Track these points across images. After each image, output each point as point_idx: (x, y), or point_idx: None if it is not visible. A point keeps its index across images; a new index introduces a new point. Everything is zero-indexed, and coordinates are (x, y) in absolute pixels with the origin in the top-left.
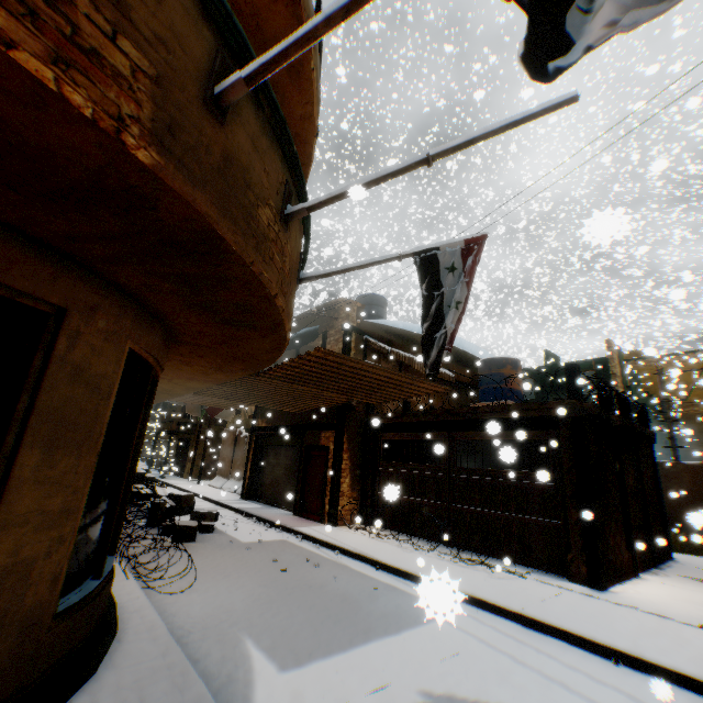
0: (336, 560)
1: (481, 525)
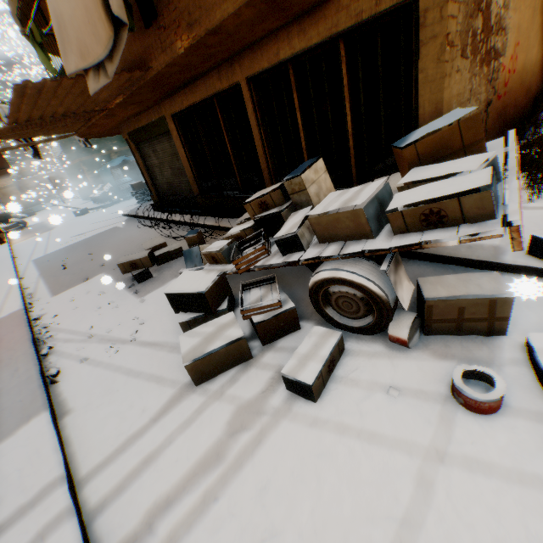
0: (42, 278)
1: None
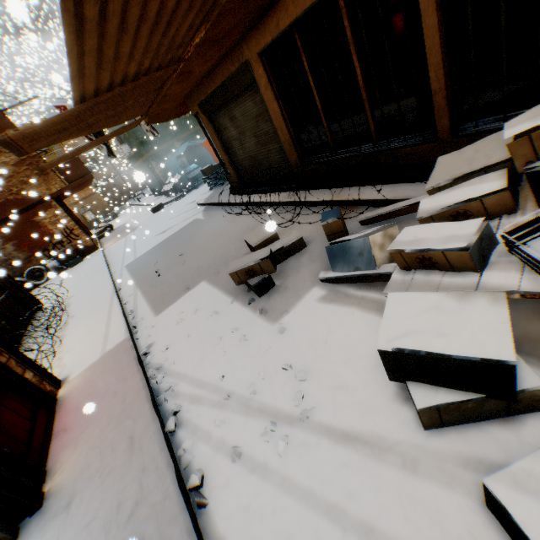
0: (138, 288)
1: (5, 319)
